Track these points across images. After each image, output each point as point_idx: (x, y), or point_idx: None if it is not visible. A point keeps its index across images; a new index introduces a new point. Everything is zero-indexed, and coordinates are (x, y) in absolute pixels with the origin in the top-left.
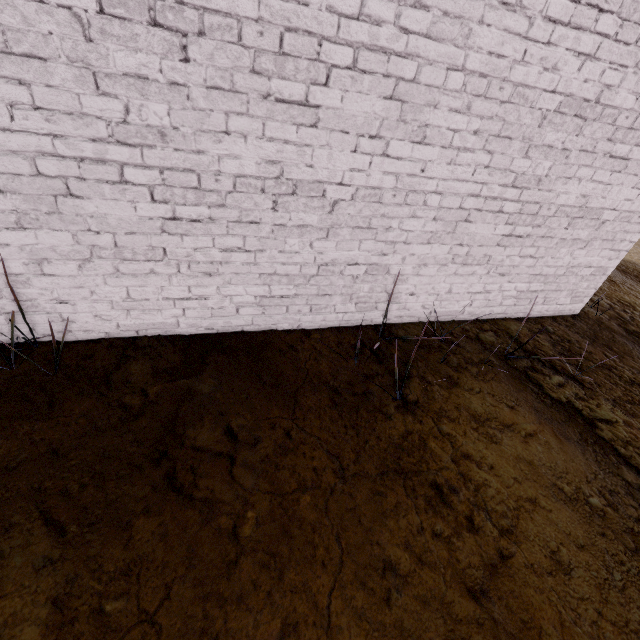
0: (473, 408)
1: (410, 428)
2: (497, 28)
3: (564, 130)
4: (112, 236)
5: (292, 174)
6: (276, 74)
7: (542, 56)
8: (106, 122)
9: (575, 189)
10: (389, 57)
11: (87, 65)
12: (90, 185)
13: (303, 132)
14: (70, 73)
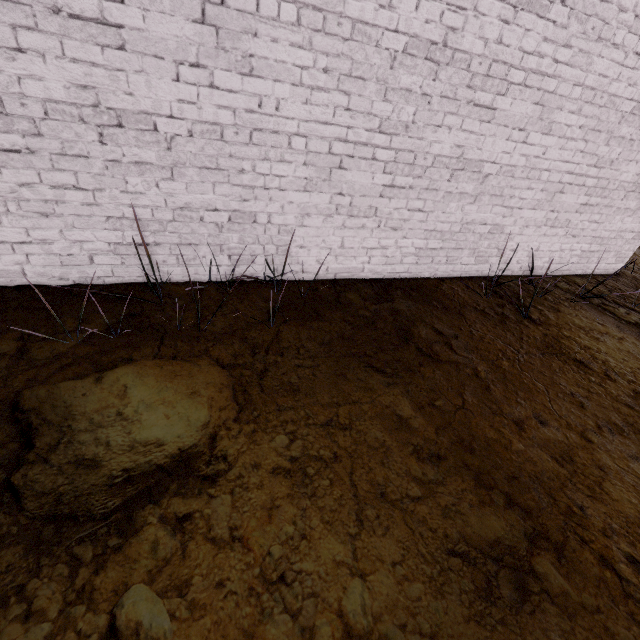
0: (577, 323)
1: (544, 332)
2: (607, 59)
3: (633, 126)
4: (351, 198)
5: (467, 155)
6: (479, 88)
7: (628, 76)
8: (379, 119)
9: (632, 169)
10: (543, 77)
11: (384, 83)
12: (354, 161)
13: (482, 126)
14: (373, 88)
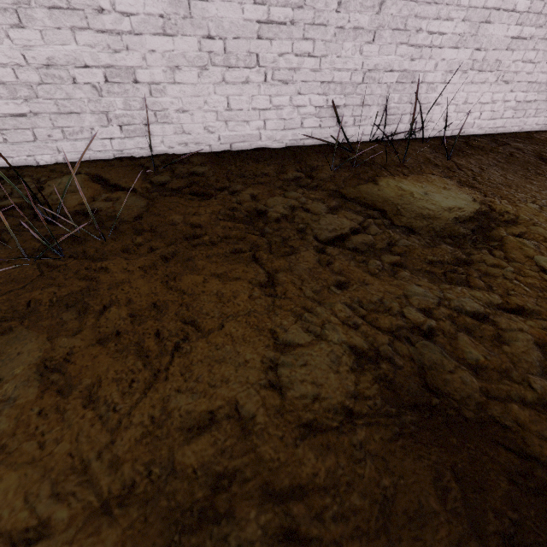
0: None
1: None
2: None
3: None
4: (485, 52)
5: None
6: None
7: None
8: None
9: None
10: None
11: None
12: (498, 14)
13: None
14: None
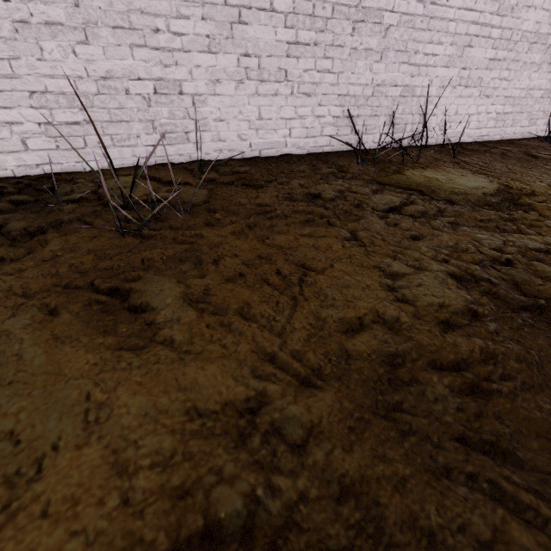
0: None
1: None
2: None
3: None
4: (469, 71)
5: (541, 30)
6: None
7: None
8: (498, 4)
9: None
10: None
11: None
12: (477, 40)
13: None
14: None
